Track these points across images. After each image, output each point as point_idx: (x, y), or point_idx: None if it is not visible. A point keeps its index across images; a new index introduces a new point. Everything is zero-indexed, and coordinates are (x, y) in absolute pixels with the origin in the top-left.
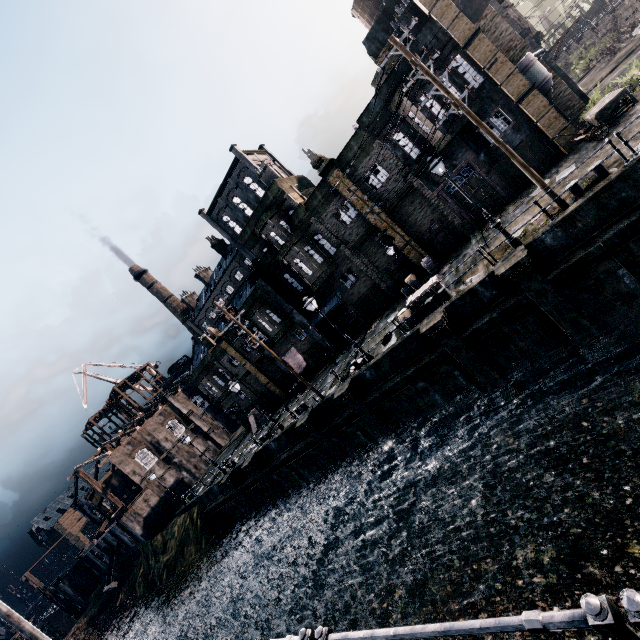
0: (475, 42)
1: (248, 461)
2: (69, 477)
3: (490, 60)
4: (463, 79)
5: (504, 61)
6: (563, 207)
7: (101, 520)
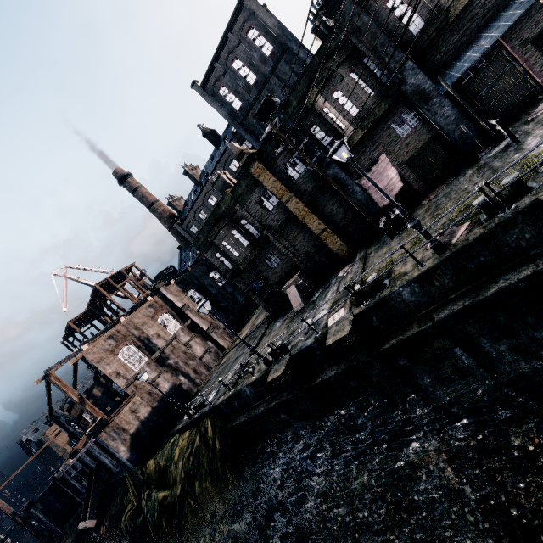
0: None
1: (345, 329)
2: (36, 381)
3: None
4: None
5: None
6: None
7: (80, 435)
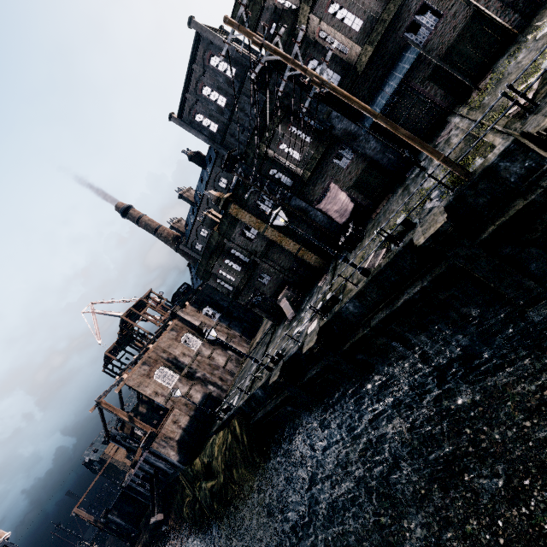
0: None
1: (313, 340)
2: (91, 410)
3: None
4: None
5: None
6: None
7: (136, 448)
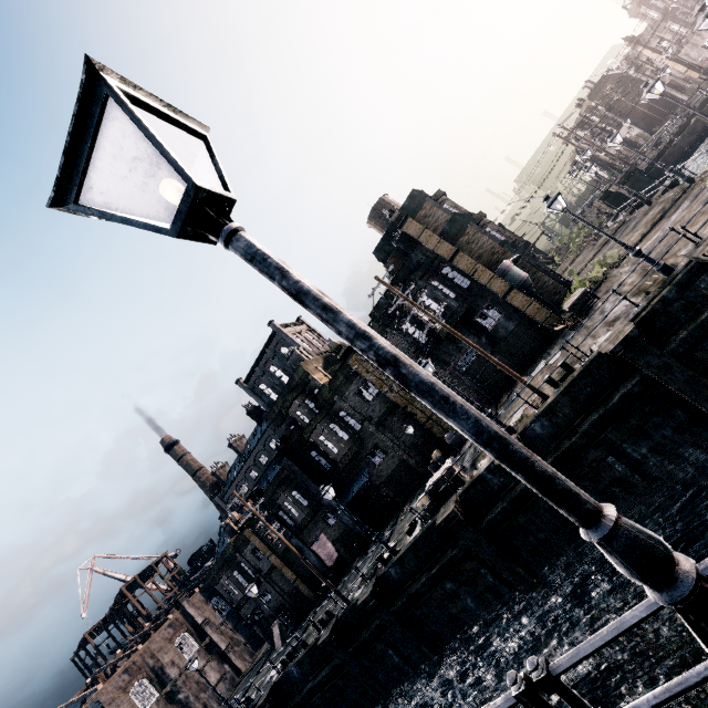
0: (457, 258)
1: (264, 697)
2: None
3: (472, 269)
4: (454, 282)
5: (483, 270)
6: (544, 398)
7: None
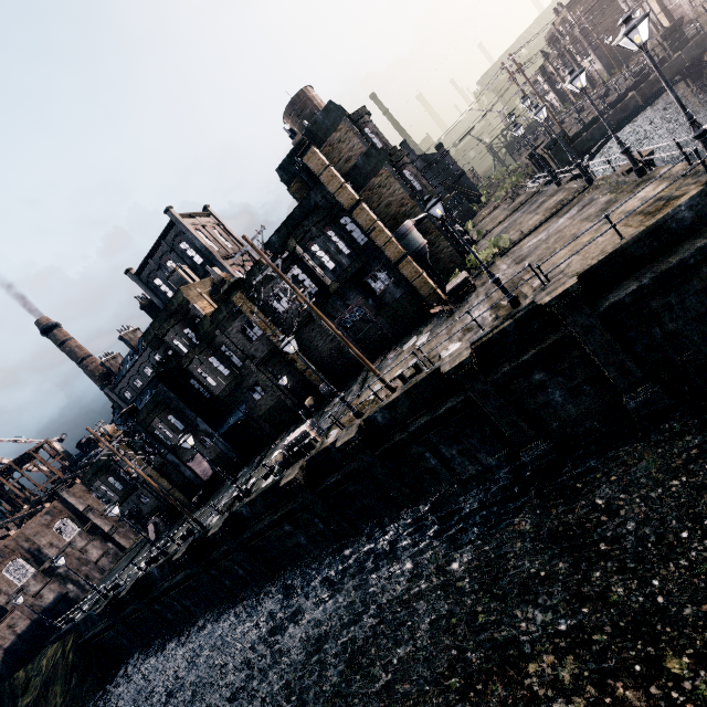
0: (357, 210)
1: (126, 590)
2: None
3: (370, 227)
4: (351, 236)
5: (382, 230)
6: (391, 392)
7: None
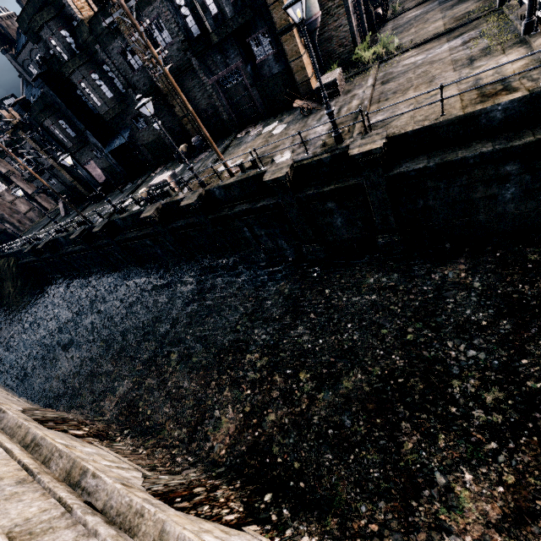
0: None
1: (42, 245)
2: None
3: None
4: None
5: None
6: (230, 176)
7: None
